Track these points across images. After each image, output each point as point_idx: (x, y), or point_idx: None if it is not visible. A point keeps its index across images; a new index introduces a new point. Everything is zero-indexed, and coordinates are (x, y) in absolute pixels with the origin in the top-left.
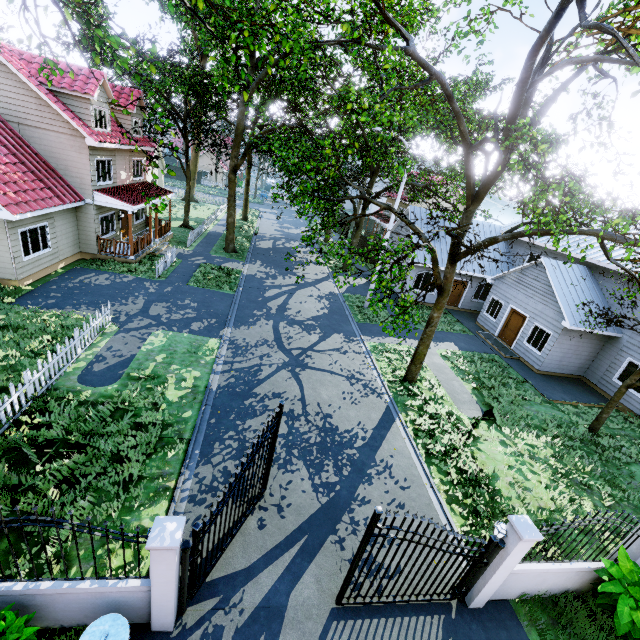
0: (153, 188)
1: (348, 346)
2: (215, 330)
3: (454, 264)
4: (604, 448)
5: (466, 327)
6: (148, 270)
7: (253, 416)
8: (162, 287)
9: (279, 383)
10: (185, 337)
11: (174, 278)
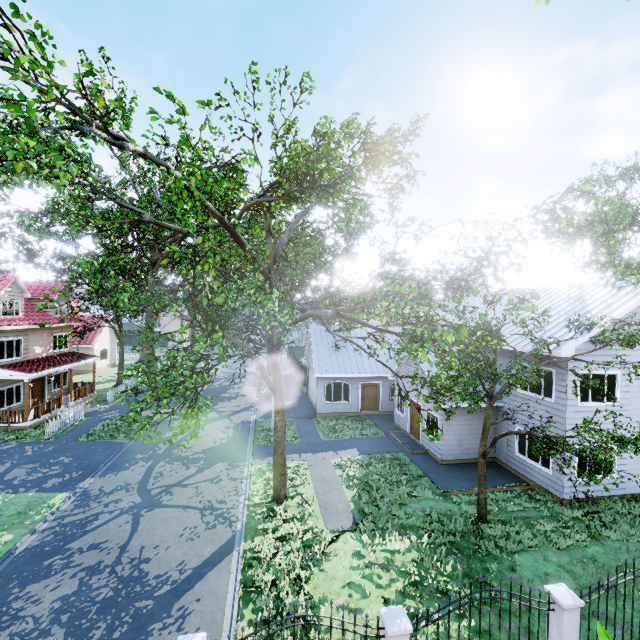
0: (74, 356)
1: (227, 473)
2: (73, 483)
3: (276, 366)
4: (487, 538)
5: (381, 429)
6: (41, 433)
7: (42, 578)
8: (44, 448)
9: (108, 531)
10: (27, 497)
11: (66, 436)
